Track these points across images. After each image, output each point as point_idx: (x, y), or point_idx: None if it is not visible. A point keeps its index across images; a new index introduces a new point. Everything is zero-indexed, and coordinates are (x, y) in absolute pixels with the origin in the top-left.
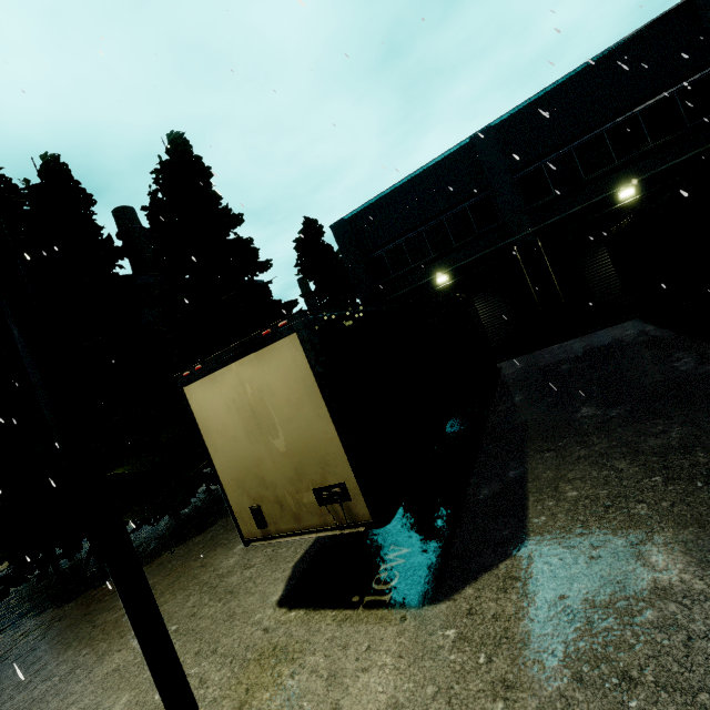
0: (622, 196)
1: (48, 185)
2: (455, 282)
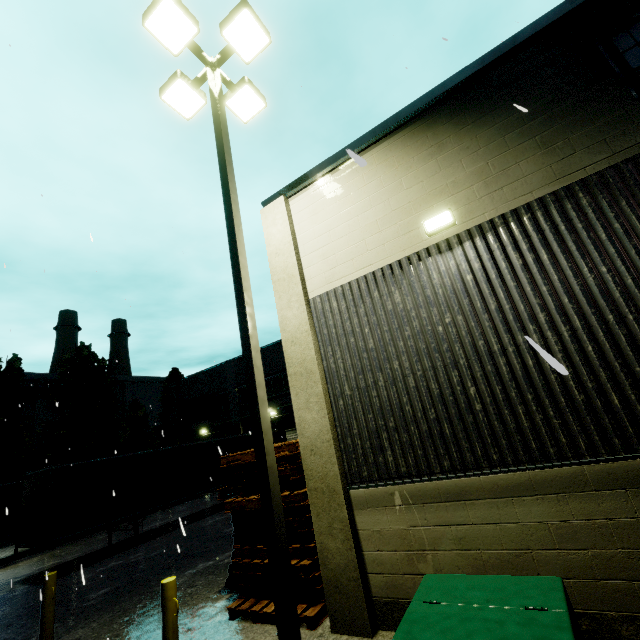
0: (271, 414)
1: (5, 370)
2: (213, 434)
